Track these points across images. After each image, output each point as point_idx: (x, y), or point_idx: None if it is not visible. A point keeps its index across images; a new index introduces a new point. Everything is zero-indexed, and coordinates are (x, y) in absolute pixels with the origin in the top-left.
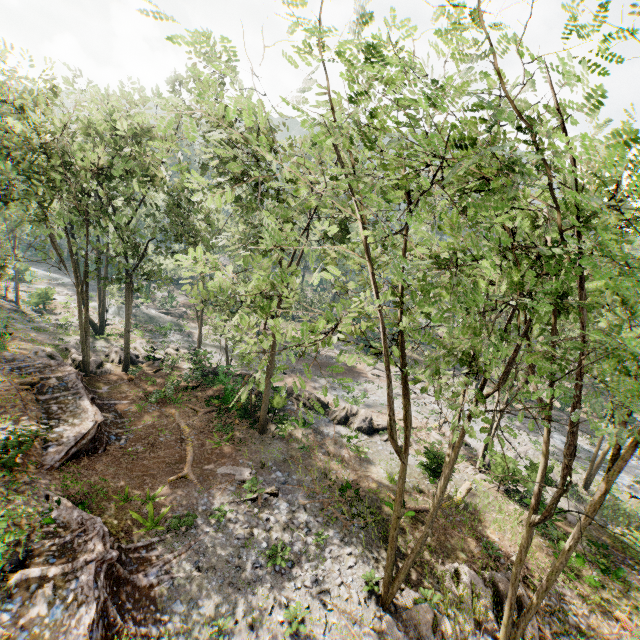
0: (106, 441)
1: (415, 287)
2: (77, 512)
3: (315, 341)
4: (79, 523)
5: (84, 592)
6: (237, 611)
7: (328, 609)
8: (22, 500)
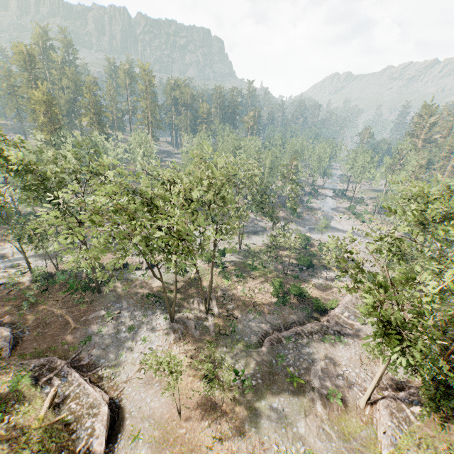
0: (19, 337)
1: (145, 225)
2: (42, 359)
3: (119, 266)
4: (47, 361)
5: (69, 372)
6: (124, 350)
7: (155, 332)
8: (14, 369)
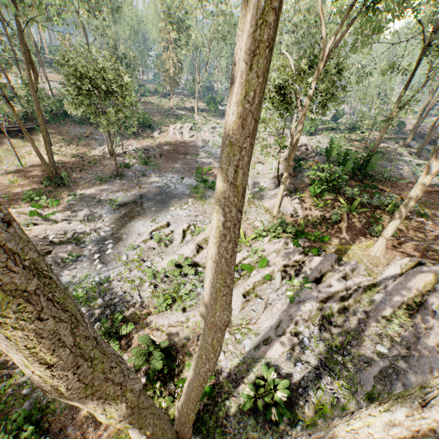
0: None
1: None
2: None
3: None
4: None
5: None
6: None
7: None
8: None
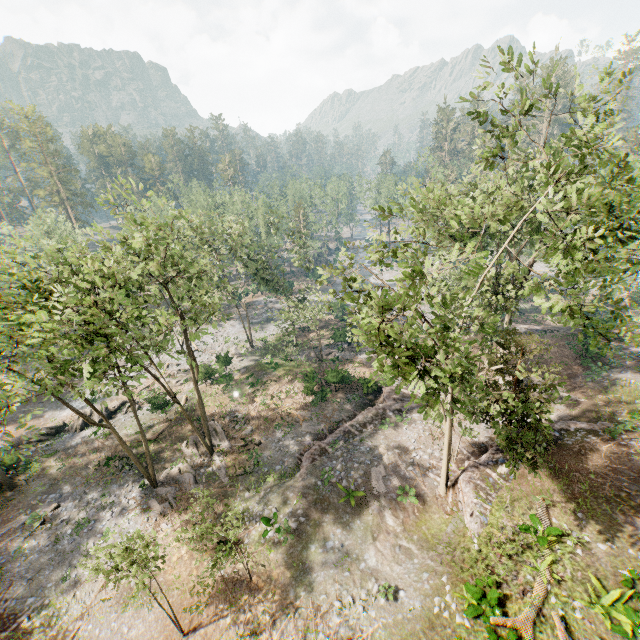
0: None
1: None
2: None
3: None
4: None
5: None
6: (73, 564)
7: (127, 515)
8: None
